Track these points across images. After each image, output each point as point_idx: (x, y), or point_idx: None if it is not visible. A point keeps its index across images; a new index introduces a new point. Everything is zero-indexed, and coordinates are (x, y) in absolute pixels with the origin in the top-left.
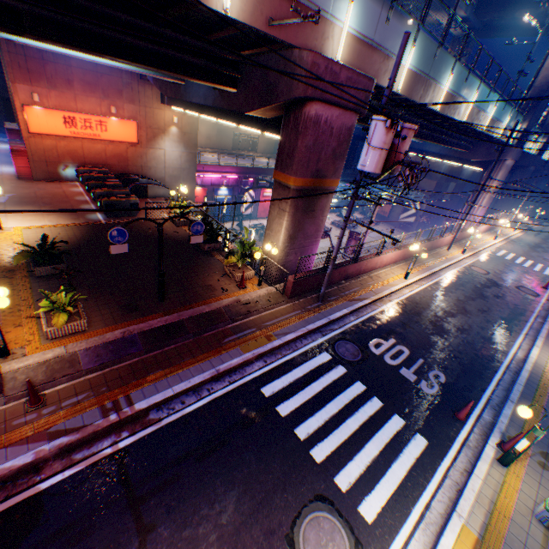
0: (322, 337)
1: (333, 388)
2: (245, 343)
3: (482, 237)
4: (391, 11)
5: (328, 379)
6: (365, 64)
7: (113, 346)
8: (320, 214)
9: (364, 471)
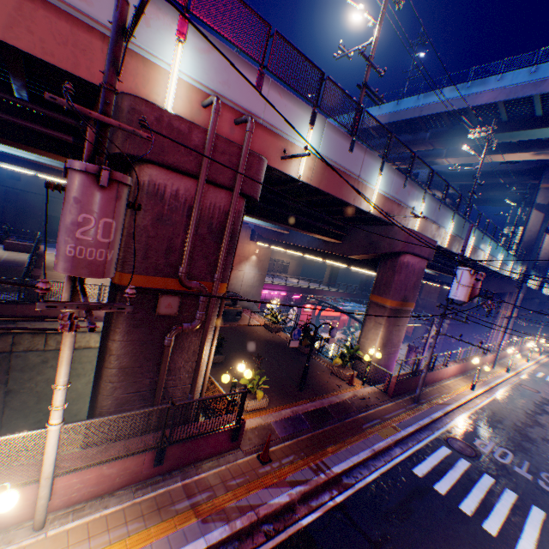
0: (433, 433)
1: (467, 476)
2: (380, 430)
3: (514, 358)
4: (440, 205)
5: (460, 468)
6: (427, 232)
7: (290, 421)
8: (401, 327)
9: (535, 548)
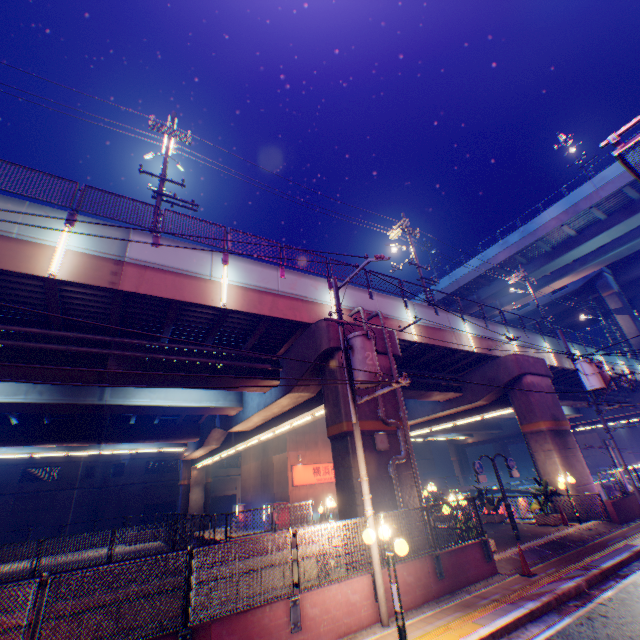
0: None
1: None
2: (627, 541)
3: None
4: (524, 332)
5: None
6: (529, 355)
7: (528, 551)
8: (573, 450)
9: None
